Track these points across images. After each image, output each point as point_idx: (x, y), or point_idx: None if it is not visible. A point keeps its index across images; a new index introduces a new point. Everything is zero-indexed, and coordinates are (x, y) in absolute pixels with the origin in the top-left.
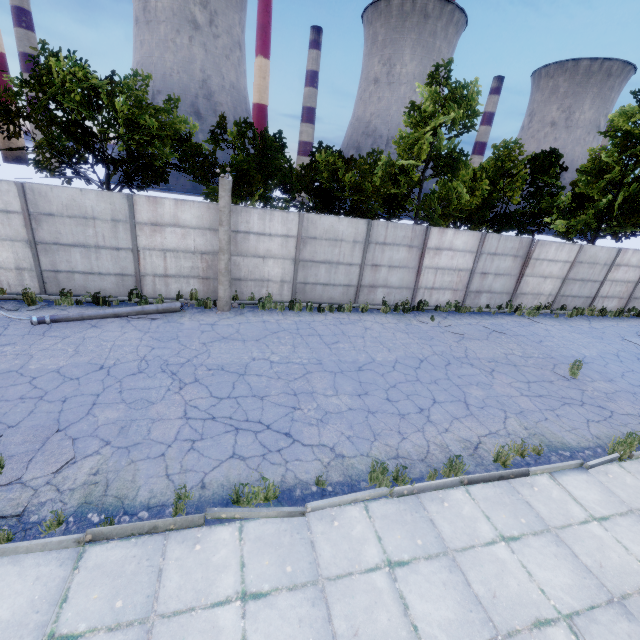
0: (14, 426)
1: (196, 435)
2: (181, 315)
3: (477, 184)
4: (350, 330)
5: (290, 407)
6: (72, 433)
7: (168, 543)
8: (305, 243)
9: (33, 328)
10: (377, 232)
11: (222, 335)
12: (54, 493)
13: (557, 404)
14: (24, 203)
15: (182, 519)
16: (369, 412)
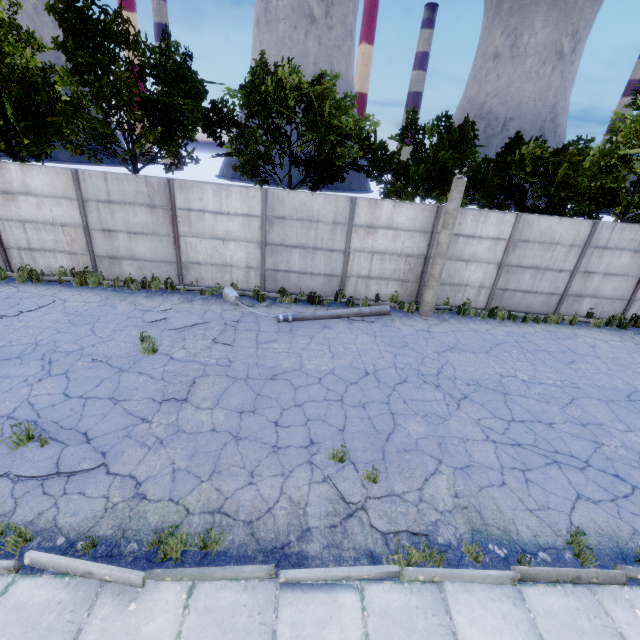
0: (343, 430)
1: (519, 464)
2: (390, 319)
3: None
4: (575, 347)
5: (591, 441)
6: (398, 445)
7: (600, 599)
8: (515, 246)
9: (279, 325)
10: (599, 234)
11: (447, 344)
12: (436, 513)
13: None
14: (264, 208)
15: (604, 574)
16: None
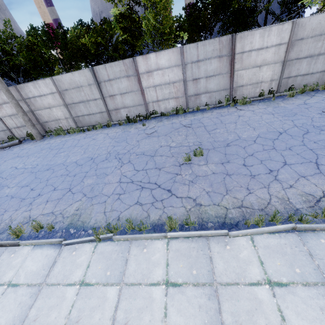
0: None
1: None
2: (19, 146)
3: (166, 4)
4: (82, 142)
5: None
6: None
7: None
8: (64, 94)
9: None
10: (101, 74)
11: (18, 155)
12: None
13: (133, 189)
14: None
15: None
16: (11, 197)
